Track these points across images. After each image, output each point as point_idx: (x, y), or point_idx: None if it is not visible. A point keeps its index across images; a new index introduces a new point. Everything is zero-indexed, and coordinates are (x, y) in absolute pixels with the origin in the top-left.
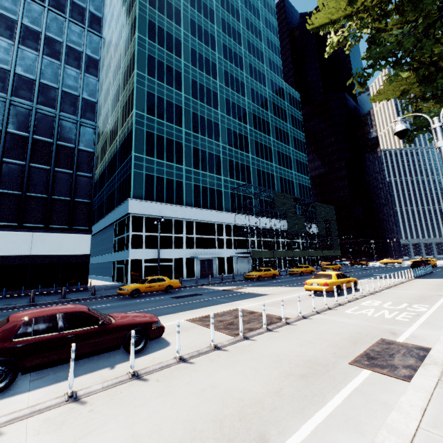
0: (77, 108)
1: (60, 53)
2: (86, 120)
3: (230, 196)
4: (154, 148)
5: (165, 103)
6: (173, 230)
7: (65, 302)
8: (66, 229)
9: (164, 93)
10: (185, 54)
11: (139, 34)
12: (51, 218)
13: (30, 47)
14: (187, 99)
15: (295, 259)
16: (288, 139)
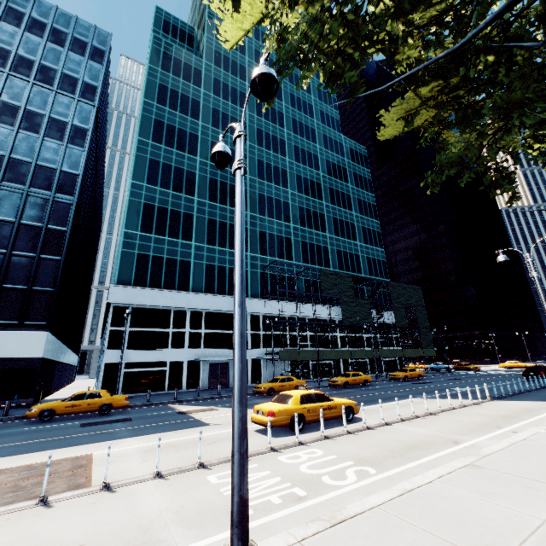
0: (53, 182)
1: (41, 126)
2: (63, 195)
3: (260, 277)
4: (153, 222)
5: (172, 170)
6: (171, 324)
7: None
8: (16, 325)
9: (172, 159)
10: (205, 115)
11: (146, 99)
12: None
13: (5, 122)
14: (203, 164)
15: (364, 361)
16: (349, 202)
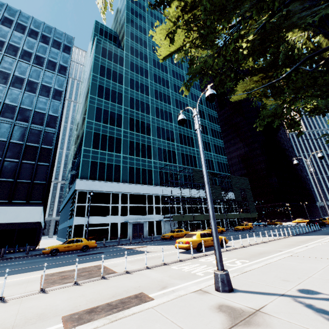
0: (44, 121)
1: (36, 89)
2: (49, 128)
3: (159, 173)
4: (99, 143)
5: (109, 113)
6: (111, 201)
7: (0, 260)
8: (24, 203)
9: (109, 107)
10: (126, 82)
11: (93, 73)
12: (14, 195)
13: (16, 87)
14: (126, 109)
15: (218, 221)
16: (206, 130)
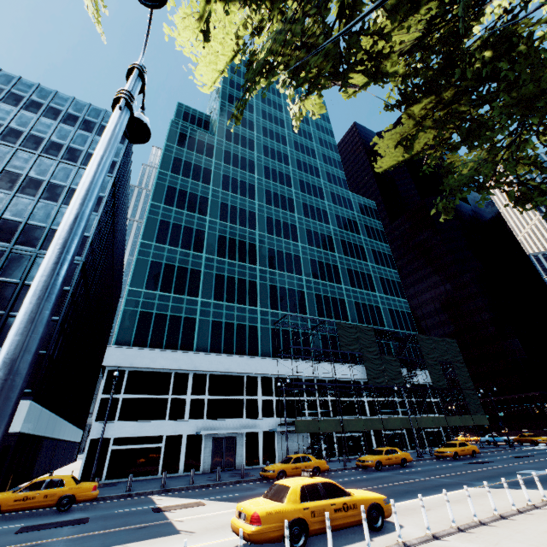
0: None
1: (60, 195)
2: None
3: (272, 333)
4: (159, 279)
5: (182, 229)
6: (171, 389)
7: None
8: None
9: (182, 220)
10: (215, 180)
11: (161, 170)
12: None
13: (28, 194)
14: (212, 222)
15: (400, 432)
16: (363, 253)
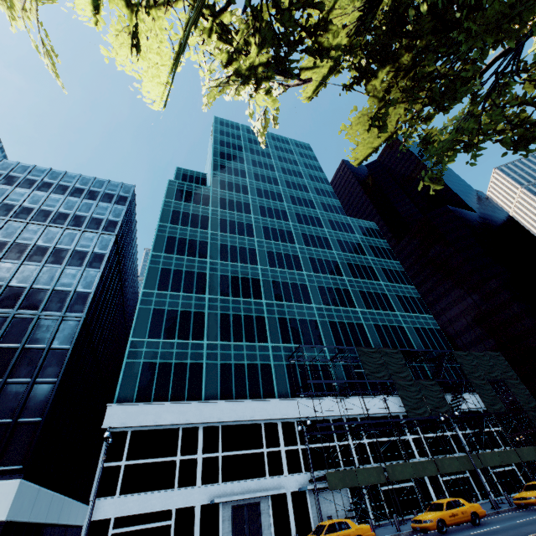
0: (66, 303)
1: (65, 258)
2: (72, 313)
3: (287, 370)
4: (162, 326)
5: (183, 274)
6: (179, 449)
7: None
8: None
9: (183, 265)
10: (213, 225)
11: (161, 223)
12: None
13: (34, 261)
14: (213, 263)
15: (463, 477)
16: (373, 273)
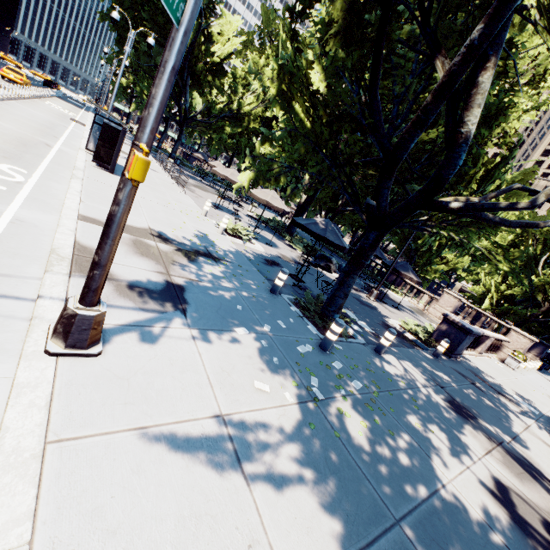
0: None
1: None
2: None
3: None
4: None
5: None
6: None
7: None
8: None
9: None
10: None
11: None
12: None
13: None
14: None
15: None
16: None
